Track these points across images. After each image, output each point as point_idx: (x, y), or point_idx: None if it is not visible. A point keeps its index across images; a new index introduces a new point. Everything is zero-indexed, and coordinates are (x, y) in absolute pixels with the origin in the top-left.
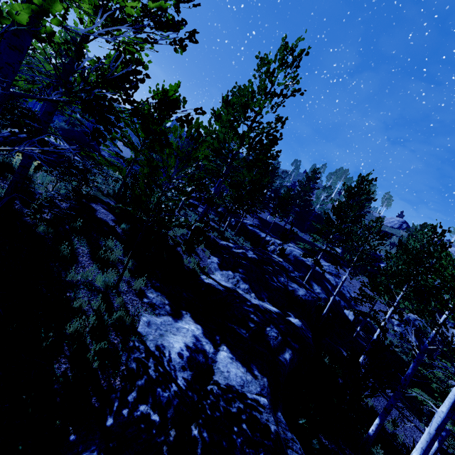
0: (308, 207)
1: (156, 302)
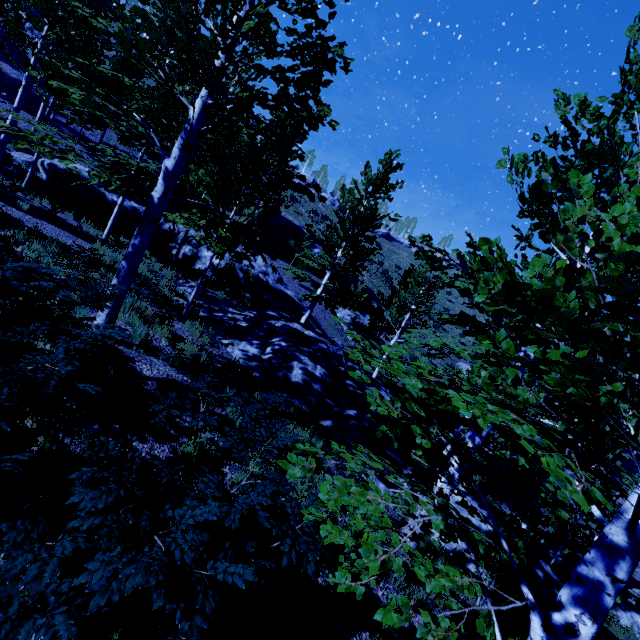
0: None
1: None
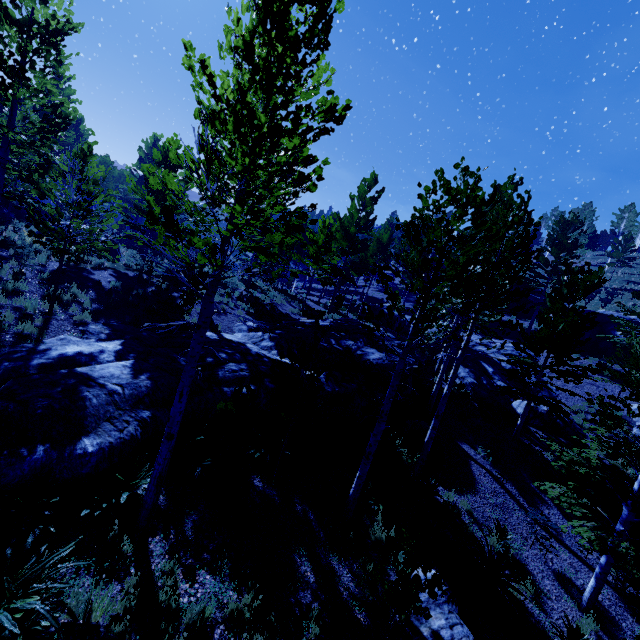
0: None
1: (92, 330)
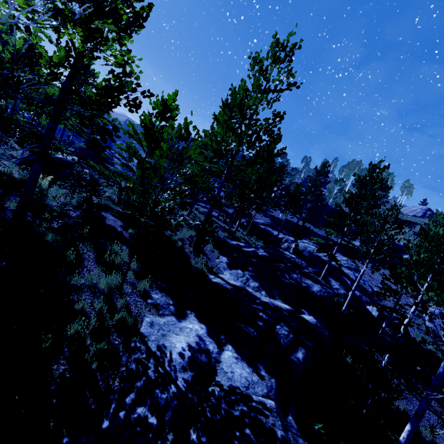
0: (321, 201)
1: (160, 302)
